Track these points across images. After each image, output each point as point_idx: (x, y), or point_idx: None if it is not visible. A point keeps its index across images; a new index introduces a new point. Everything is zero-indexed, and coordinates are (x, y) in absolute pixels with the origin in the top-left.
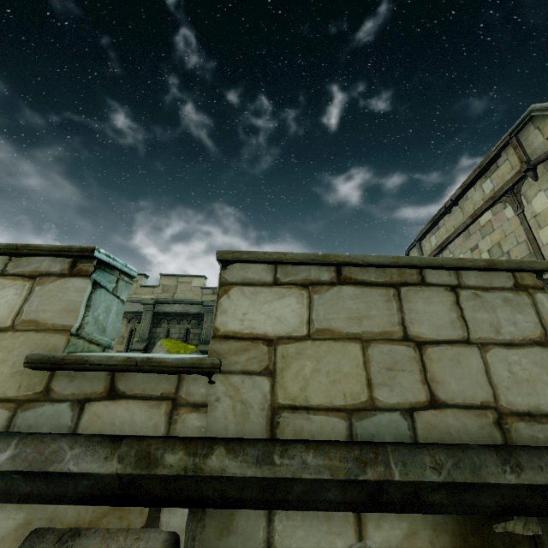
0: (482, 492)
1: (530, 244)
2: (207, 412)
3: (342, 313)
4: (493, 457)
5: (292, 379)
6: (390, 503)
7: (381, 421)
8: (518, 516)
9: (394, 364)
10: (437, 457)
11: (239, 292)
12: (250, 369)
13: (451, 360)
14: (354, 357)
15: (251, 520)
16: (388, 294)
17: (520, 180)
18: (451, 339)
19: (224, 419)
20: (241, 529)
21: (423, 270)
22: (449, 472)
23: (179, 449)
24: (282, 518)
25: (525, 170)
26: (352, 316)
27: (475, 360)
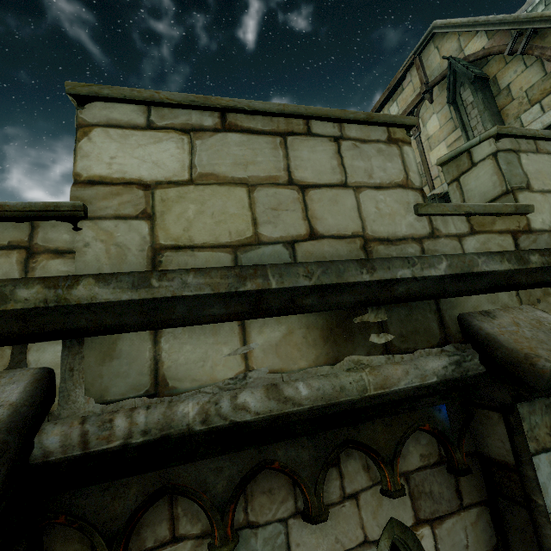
0: (345, 293)
1: (423, 165)
2: (75, 258)
3: (228, 159)
4: (354, 264)
5: (174, 222)
6: (269, 310)
7: (265, 252)
8: (372, 310)
9: (278, 205)
10: (309, 268)
11: (103, 134)
12: (124, 213)
13: (330, 201)
14: (240, 199)
15: (135, 345)
16: (274, 141)
17: (419, 103)
18: (331, 183)
19: (97, 262)
20: (125, 354)
21: (309, 120)
22: (318, 278)
23: (34, 283)
24: (169, 339)
25: (424, 92)
26: (238, 162)
27: (350, 200)
